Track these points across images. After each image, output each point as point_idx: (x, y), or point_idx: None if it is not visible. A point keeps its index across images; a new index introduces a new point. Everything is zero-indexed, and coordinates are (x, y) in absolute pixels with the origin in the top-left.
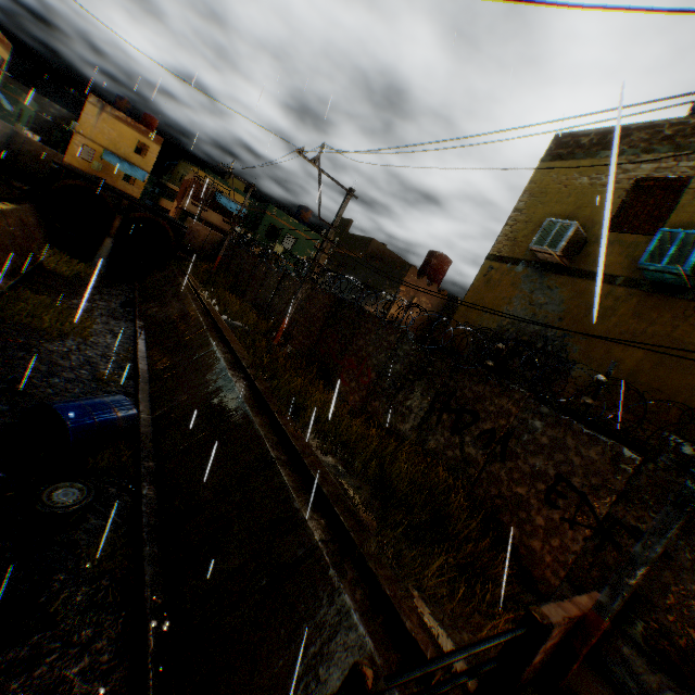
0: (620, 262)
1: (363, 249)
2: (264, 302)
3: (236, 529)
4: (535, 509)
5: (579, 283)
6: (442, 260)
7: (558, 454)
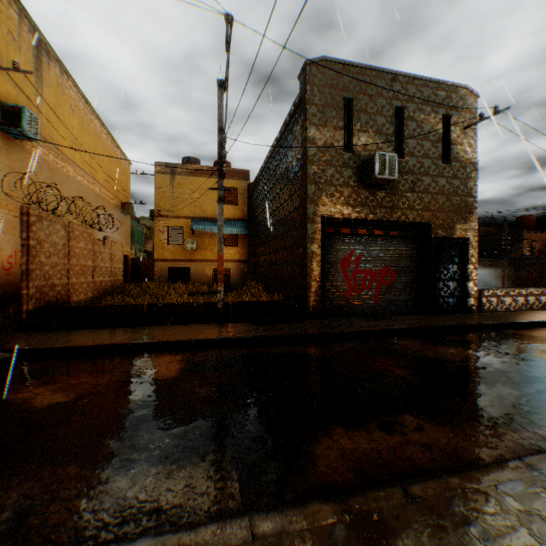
0: None
1: None
2: None
3: None
4: None
5: None
6: (527, 218)
7: None
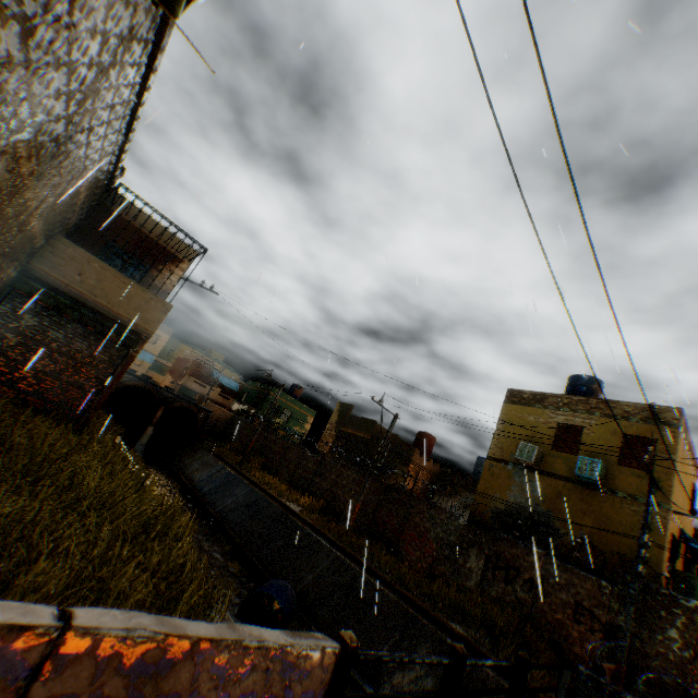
0: (564, 468)
1: (368, 430)
2: (304, 482)
3: (418, 663)
4: (570, 625)
5: (547, 479)
6: (430, 438)
7: (571, 588)
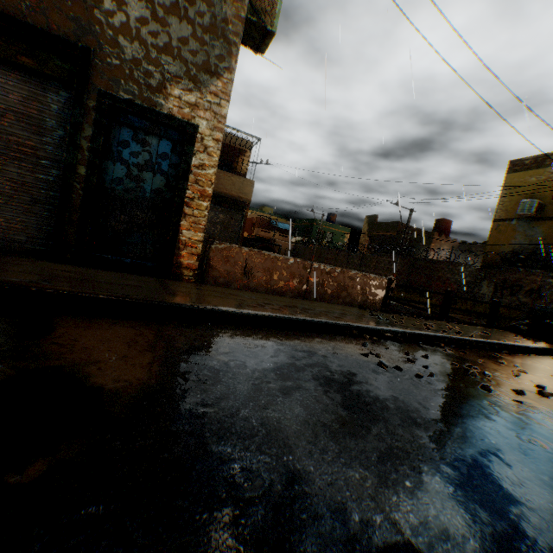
0: None
1: (393, 229)
2: None
3: None
4: None
5: (546, 223)
6: (446, 222)
7: None
